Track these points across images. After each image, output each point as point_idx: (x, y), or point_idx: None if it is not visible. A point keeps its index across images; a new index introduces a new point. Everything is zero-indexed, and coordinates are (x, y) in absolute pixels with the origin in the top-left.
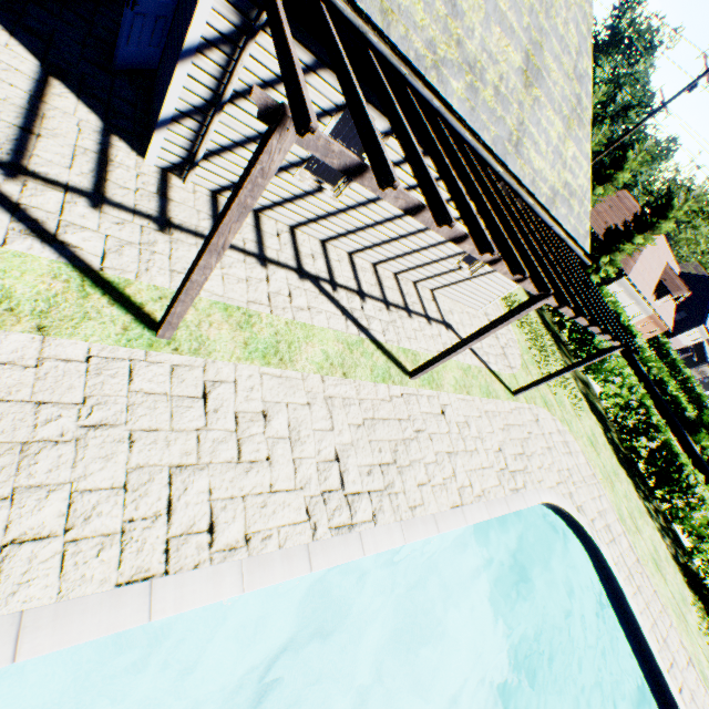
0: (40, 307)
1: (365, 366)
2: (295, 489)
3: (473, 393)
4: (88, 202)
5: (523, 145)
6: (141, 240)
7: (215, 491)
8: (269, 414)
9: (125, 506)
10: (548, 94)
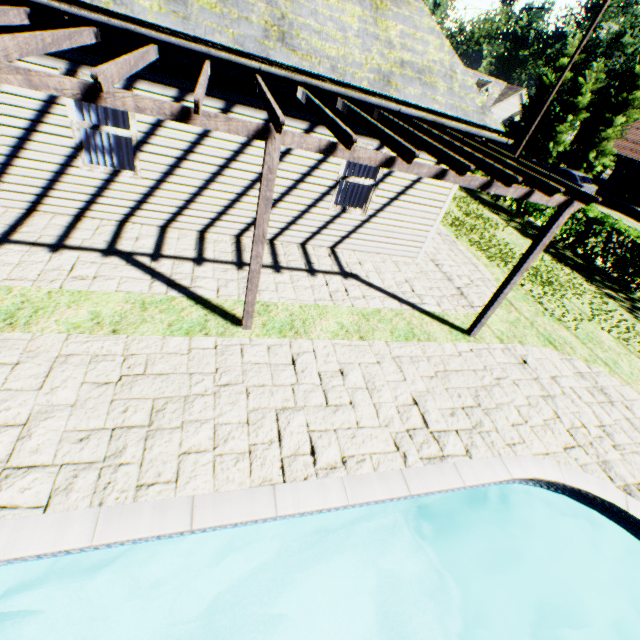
0: None
1: (160, 321)
2: None
3: (375, 338)
4: None
5: (296, 38)
6: None
7: None
8: None
9: None
10: None
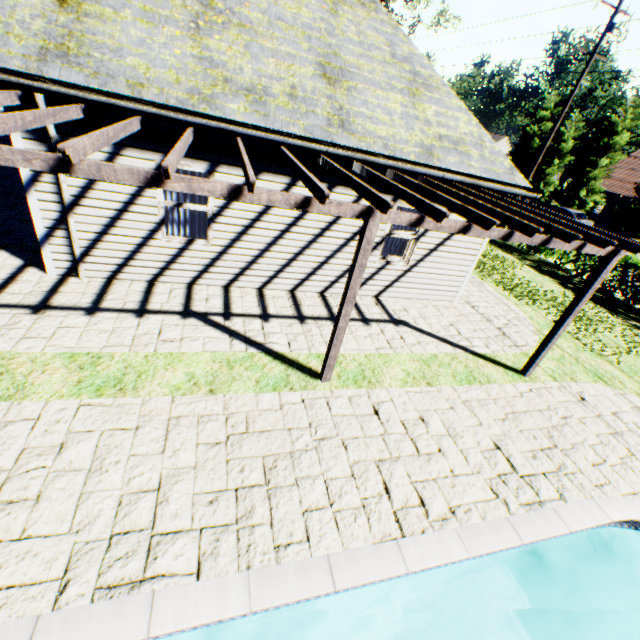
0: None
1: (248, 378)
2: (64, 532)
3: (440, 383)
4: None
5: (353, 124)
6: (7, 323)
7: None
8: (72, 446)
9: None
10: (367, 81)
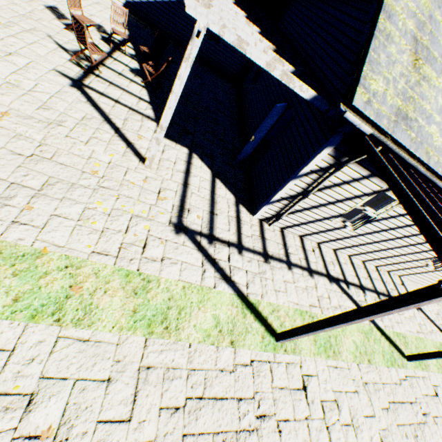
0: (229, 326)
1: (377, 351)
2: None
3: None
4: (236, 250)
5: None
6: (259, 270)
7: None
8: (337, 402)
9: None
10: None
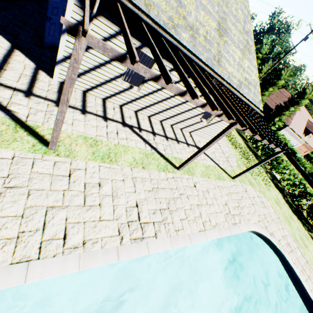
0: None
1: (154, 164)
2: (113, 219)
3: (211, 177)
4: (24, 94)
5: (221, 61)
6: (47, 110)
7: (70, 219)
8: (102, 184)
9: (21, 225)
10: (231, 39)
